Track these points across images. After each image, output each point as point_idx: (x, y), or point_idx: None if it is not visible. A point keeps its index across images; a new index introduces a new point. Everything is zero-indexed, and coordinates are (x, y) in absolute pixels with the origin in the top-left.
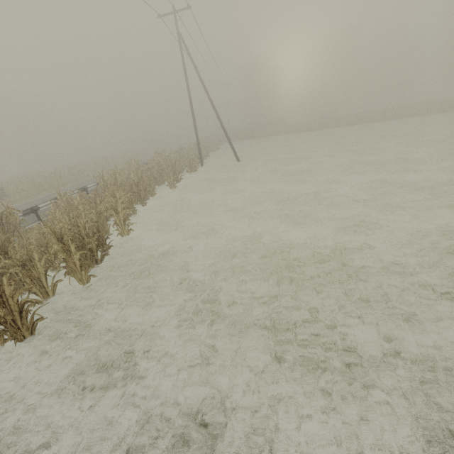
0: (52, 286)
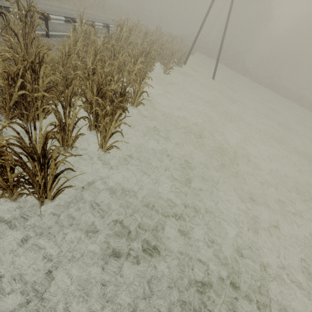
0: (74, 137)
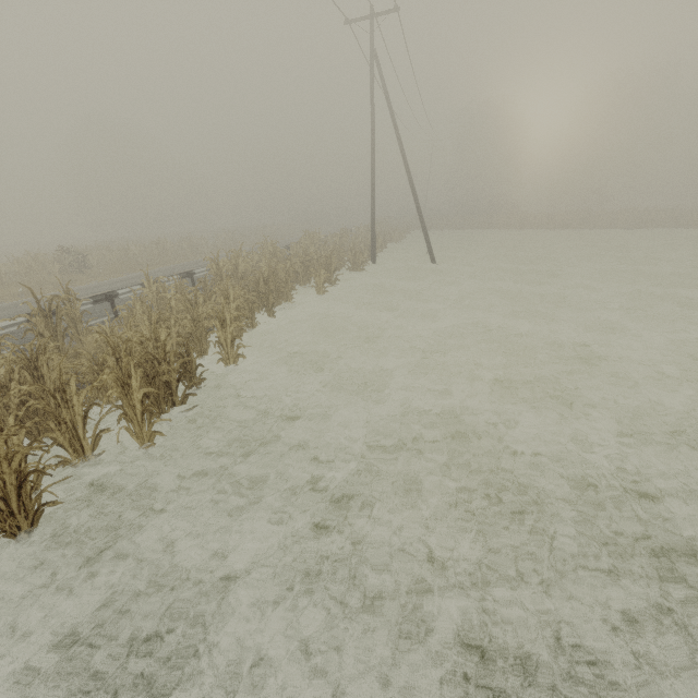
0: (93, 438)
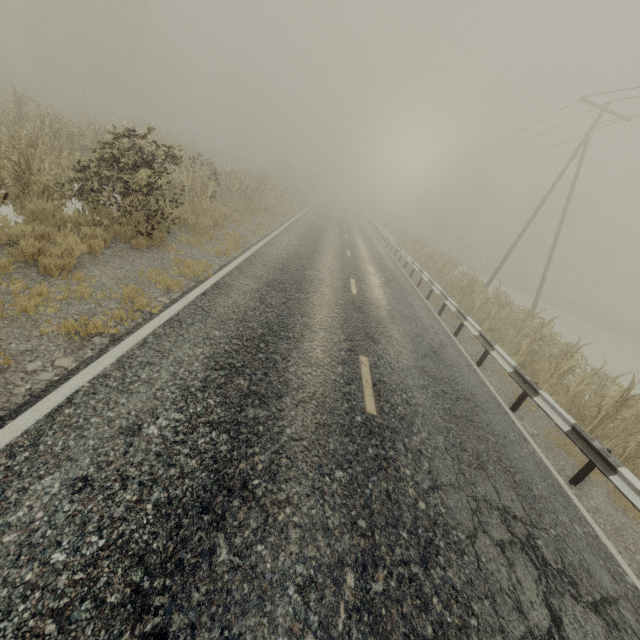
0: None
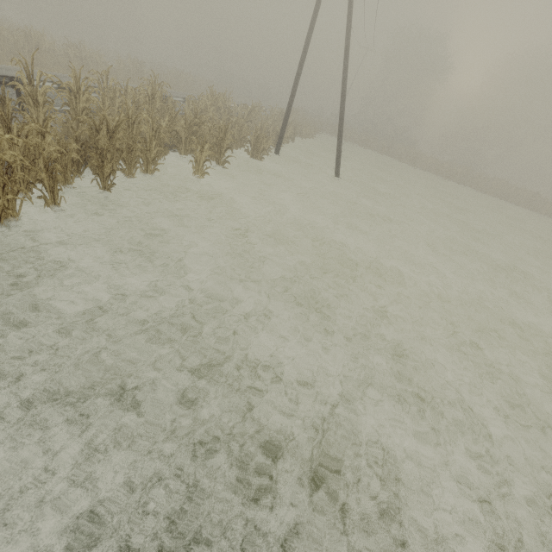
0: None
